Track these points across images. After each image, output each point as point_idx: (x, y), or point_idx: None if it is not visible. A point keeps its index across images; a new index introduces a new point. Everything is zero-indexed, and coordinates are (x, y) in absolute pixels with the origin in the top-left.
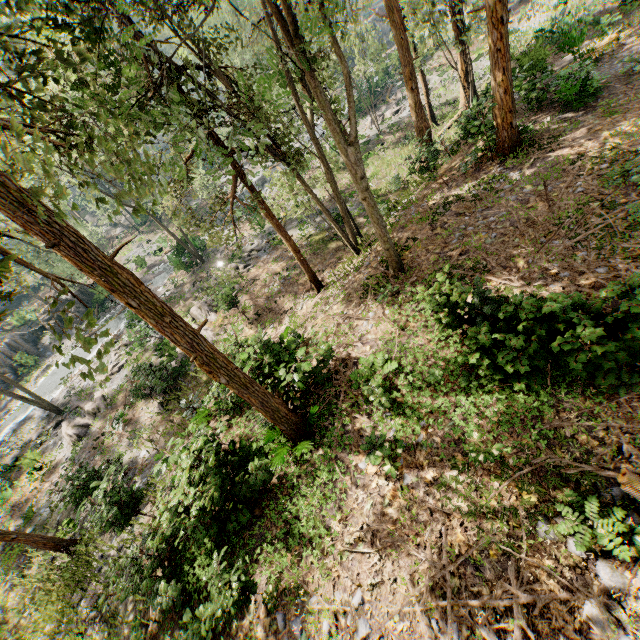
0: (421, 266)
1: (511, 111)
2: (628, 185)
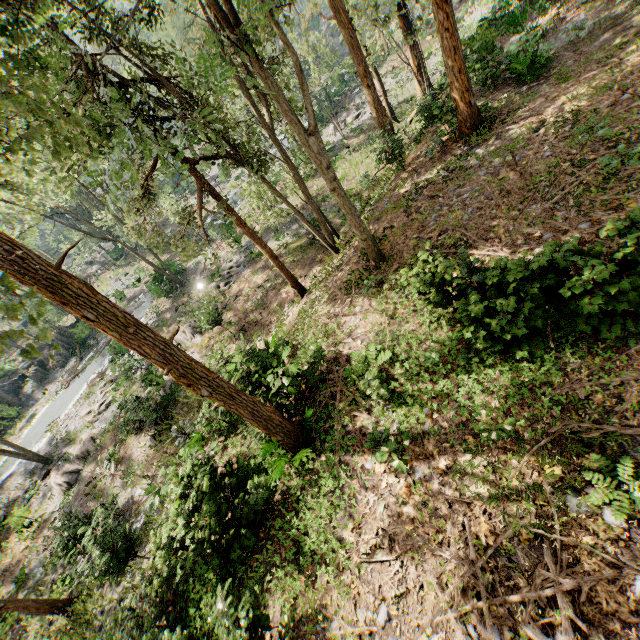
0: (402, 253)
1: (468, 90)
2: (595, 141)
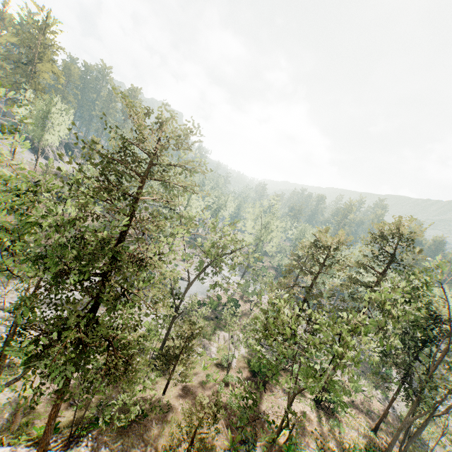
0: None
1: None
2: None
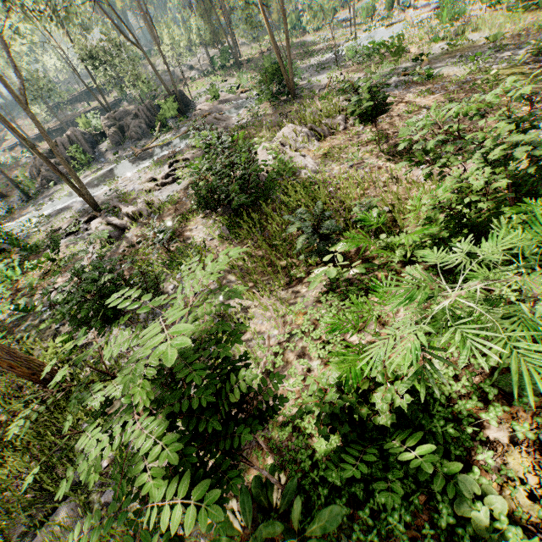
0: None
1: None
2: None
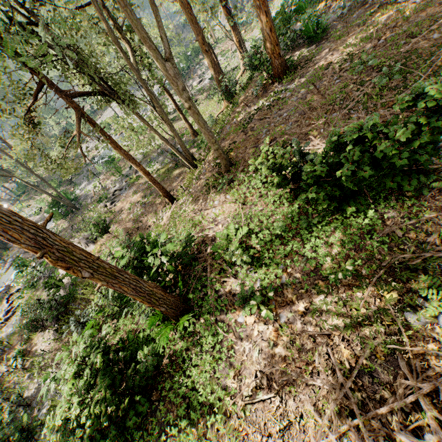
0: (244, 158)
1: (277, 44)
2: (368, 70)
